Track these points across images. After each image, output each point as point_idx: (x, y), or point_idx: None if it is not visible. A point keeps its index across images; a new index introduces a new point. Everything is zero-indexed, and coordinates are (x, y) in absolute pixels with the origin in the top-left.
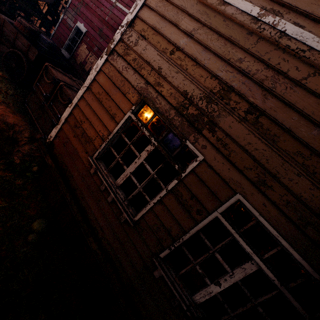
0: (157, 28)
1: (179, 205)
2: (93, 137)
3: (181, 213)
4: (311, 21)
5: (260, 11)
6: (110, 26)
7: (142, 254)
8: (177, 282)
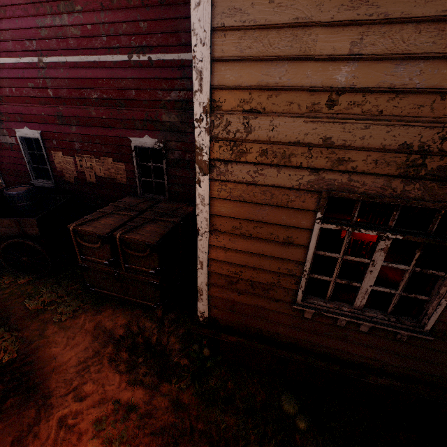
0: (272, 85)
1: None
2: (273, 280)
3: None
4: None
5: None
6: (66, 100)
7: None
8: None
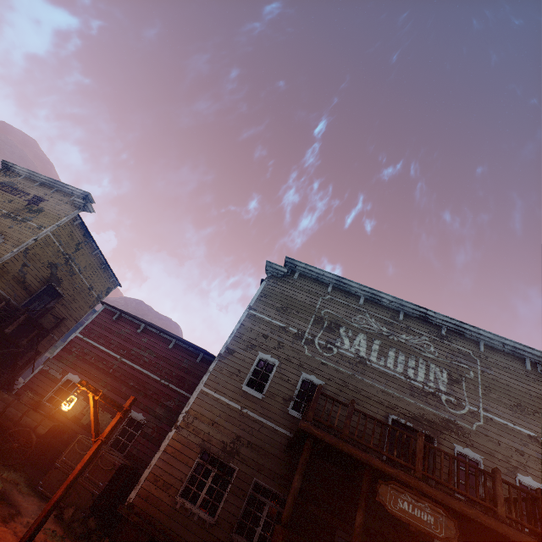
0: (203, 414)
1: (235, 497)
2: (173, 482)
3: (237, 500)
4: (255, 411)
5: (241, 407)
6: (116, 377)
7: (224, 539)
8: (245, 539)
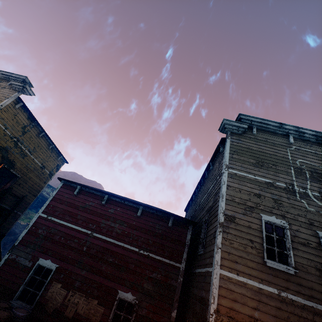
0: (236, 309)
1: None
2: None
3: None
4: (295, 292)
5: (277, 291)
6: (91, 255)
7: None
8: None
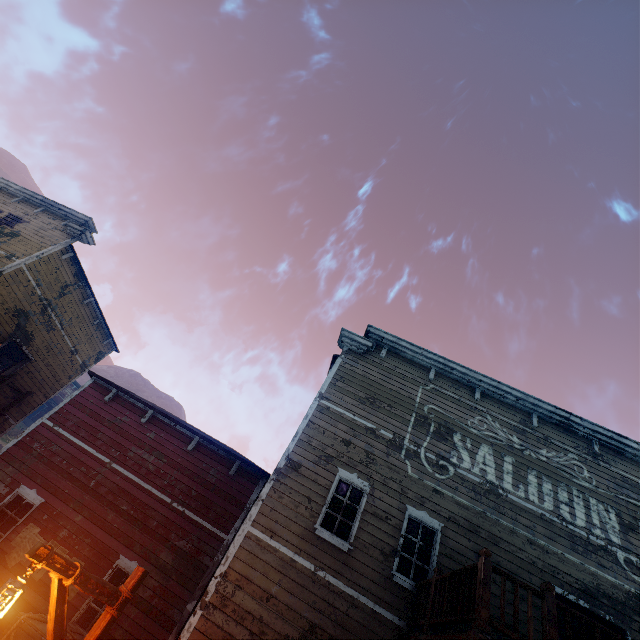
0: (251, 578)
1: None
2: None
3: None
4: (338, 574)
5: (315, 568)
6: (99, 495)
7: None
8: None
